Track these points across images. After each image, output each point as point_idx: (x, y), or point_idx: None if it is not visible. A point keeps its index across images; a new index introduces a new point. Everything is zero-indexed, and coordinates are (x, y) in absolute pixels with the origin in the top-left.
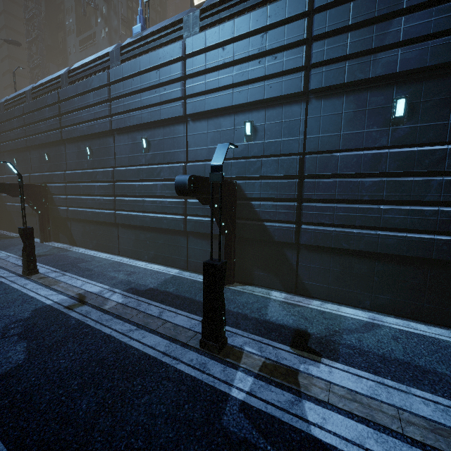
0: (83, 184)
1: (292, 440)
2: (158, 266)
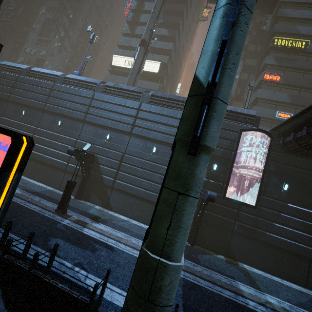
0: (11, 128)
1: (75, 231)
2: (43, 184)
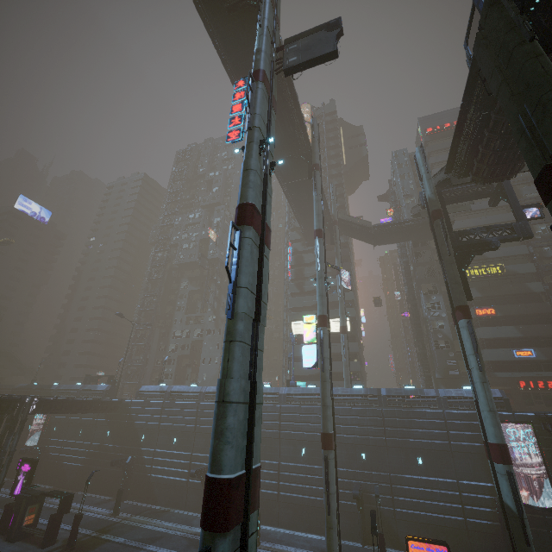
0: None
1: None
2: (315, 535)
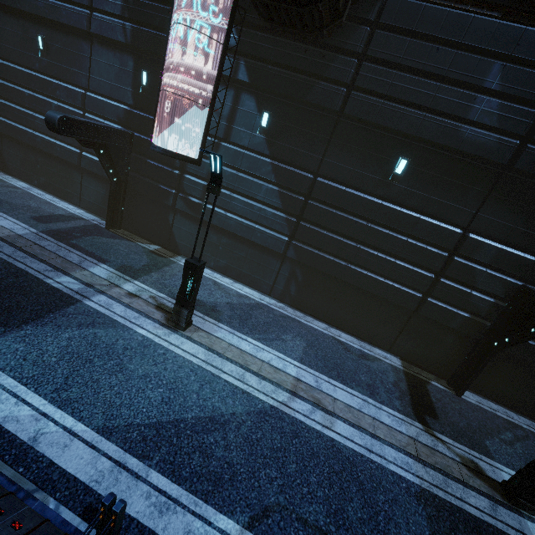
0: None
1: None
2: None
